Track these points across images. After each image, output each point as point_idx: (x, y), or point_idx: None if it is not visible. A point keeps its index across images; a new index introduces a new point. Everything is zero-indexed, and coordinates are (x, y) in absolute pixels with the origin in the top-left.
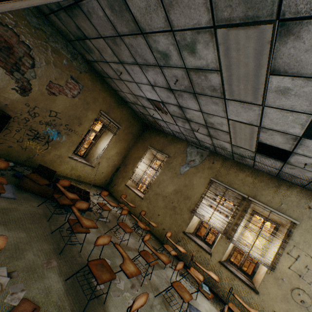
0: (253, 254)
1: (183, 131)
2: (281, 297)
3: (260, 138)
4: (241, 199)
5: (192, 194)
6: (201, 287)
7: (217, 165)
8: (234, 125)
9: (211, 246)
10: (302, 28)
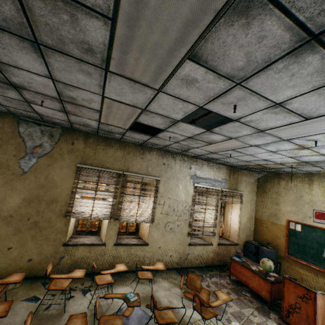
0: (139, 220)
1: (2, 101)
2: (161, 235)
3: (140, 119)
4: (117, 176)
5: (58, 193)
6: (128, 300)
7: (80, 146)
8: (111, 104)
9: (99, 233)
10: (261, 14)
